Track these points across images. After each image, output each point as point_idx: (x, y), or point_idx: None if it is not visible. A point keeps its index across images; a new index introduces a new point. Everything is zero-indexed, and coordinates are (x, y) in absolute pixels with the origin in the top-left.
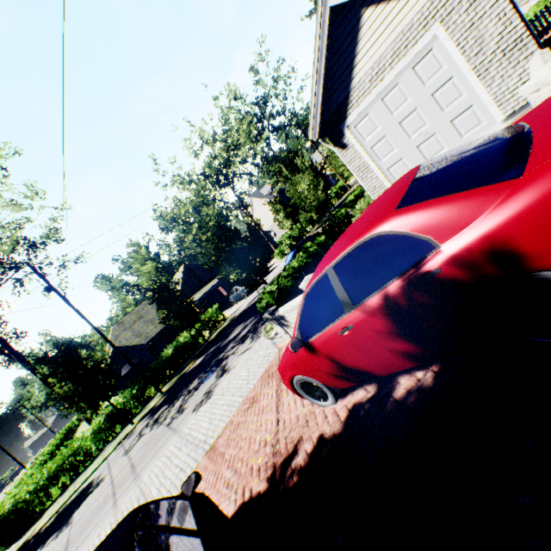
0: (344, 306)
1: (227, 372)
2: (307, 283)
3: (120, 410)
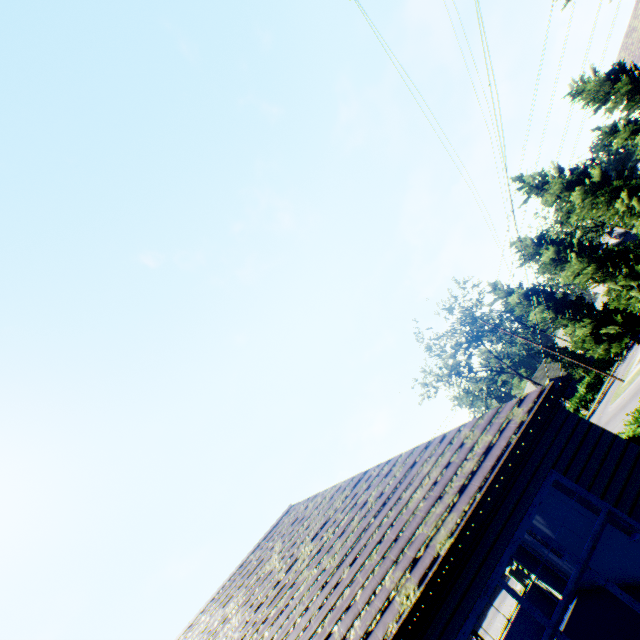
0: None
1: None
2: None
3: None
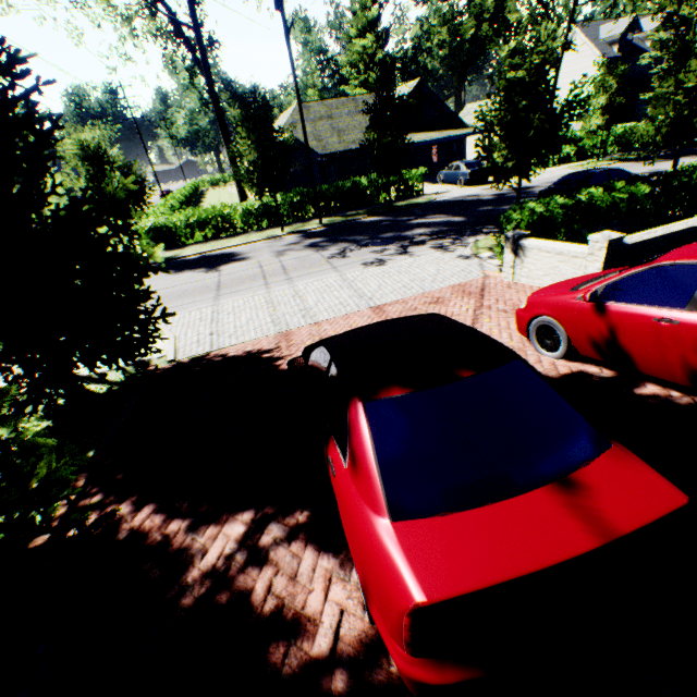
0: (690, 304)
1: (409, 255)
2: (669, 257)
3: (279, 210)
